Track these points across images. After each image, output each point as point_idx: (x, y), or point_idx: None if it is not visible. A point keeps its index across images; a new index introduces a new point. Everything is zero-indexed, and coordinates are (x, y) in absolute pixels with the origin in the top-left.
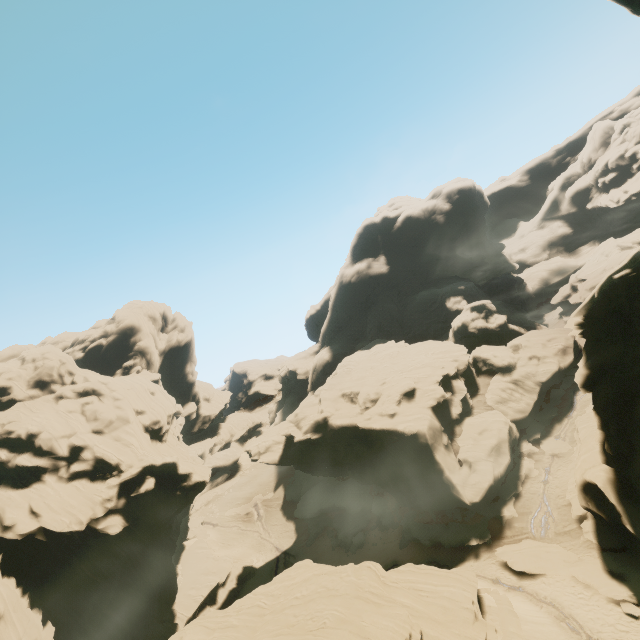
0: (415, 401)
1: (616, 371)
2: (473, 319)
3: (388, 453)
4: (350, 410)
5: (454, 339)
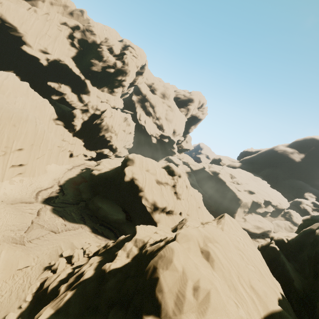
0: (250, 195)
1: (316, 220)
2: (307, 205)
3: (226, 196)
4: (228, 178)
5: (290, 203)
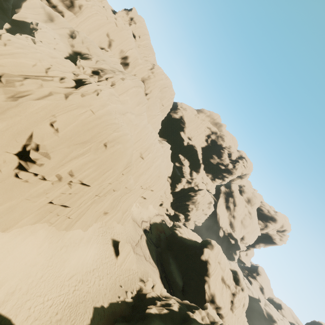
0: None
1: None
2: None
3: None
4: None
5: None
